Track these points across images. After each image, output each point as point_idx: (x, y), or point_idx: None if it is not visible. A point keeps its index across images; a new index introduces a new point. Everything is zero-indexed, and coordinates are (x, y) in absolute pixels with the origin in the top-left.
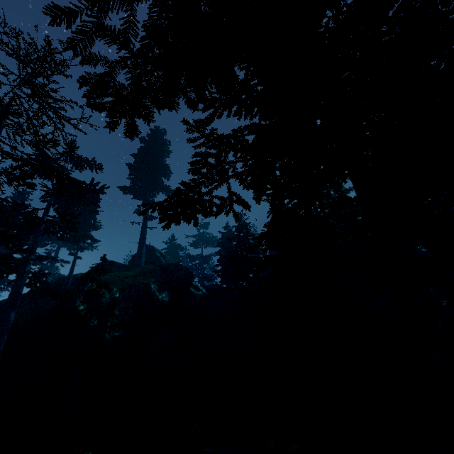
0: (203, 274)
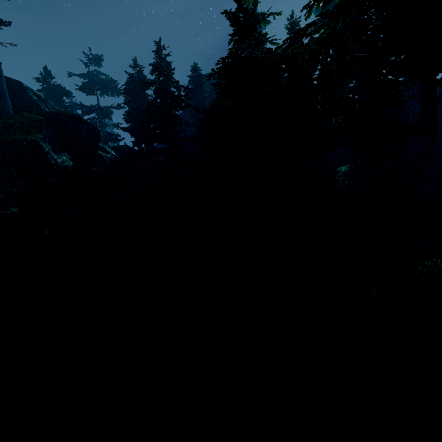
0: (105, 132)
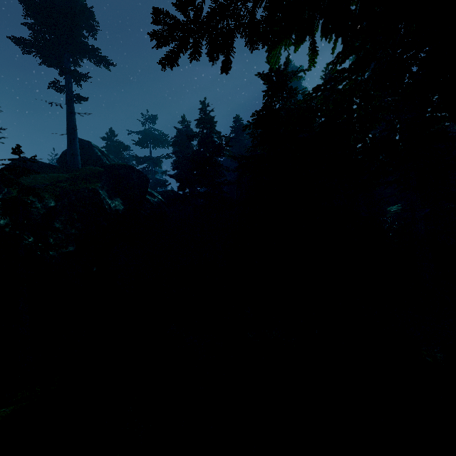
0: (154, 179)
